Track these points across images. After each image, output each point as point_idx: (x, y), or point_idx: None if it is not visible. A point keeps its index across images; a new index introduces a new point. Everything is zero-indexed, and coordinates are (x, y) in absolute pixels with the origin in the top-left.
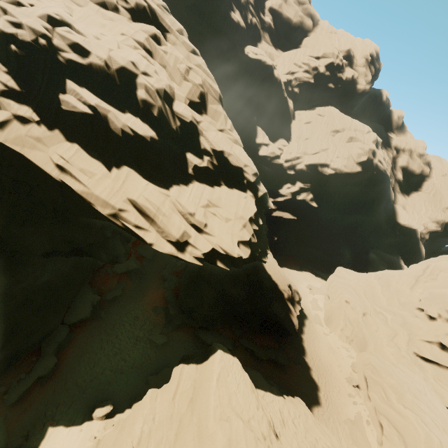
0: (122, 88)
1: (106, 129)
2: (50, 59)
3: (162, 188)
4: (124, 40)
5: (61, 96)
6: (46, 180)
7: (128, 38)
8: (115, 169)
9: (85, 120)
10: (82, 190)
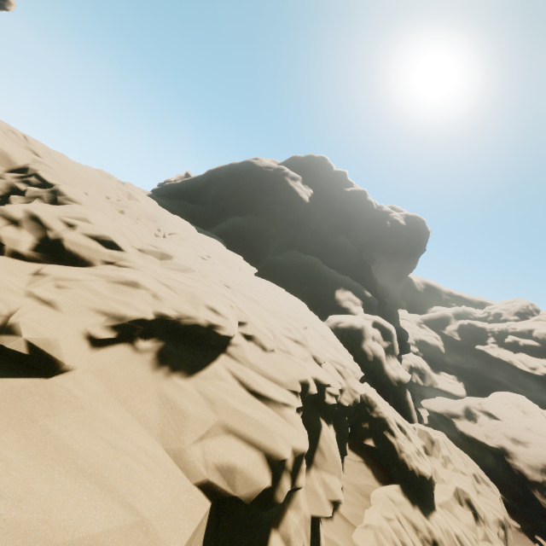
0: (527, 334)
1: (517, 344)
2: (504, 332)
3: (535, 358)
4: (537, 325)
5: (505, 339)
6: (494, 359)
7: (540, 324)
8: (516, 353)
9: (510, 343)
10: (502, 356)
